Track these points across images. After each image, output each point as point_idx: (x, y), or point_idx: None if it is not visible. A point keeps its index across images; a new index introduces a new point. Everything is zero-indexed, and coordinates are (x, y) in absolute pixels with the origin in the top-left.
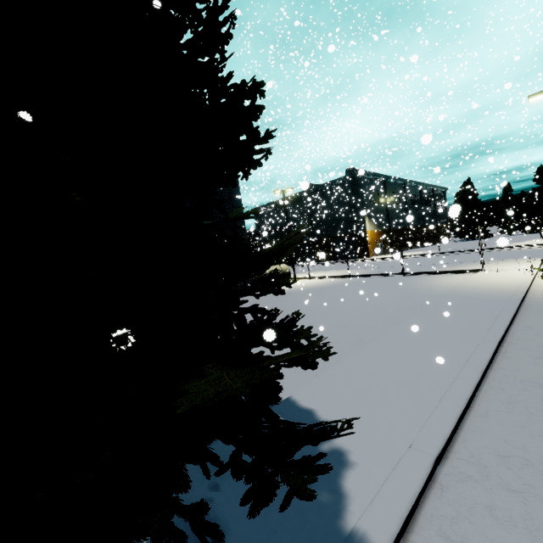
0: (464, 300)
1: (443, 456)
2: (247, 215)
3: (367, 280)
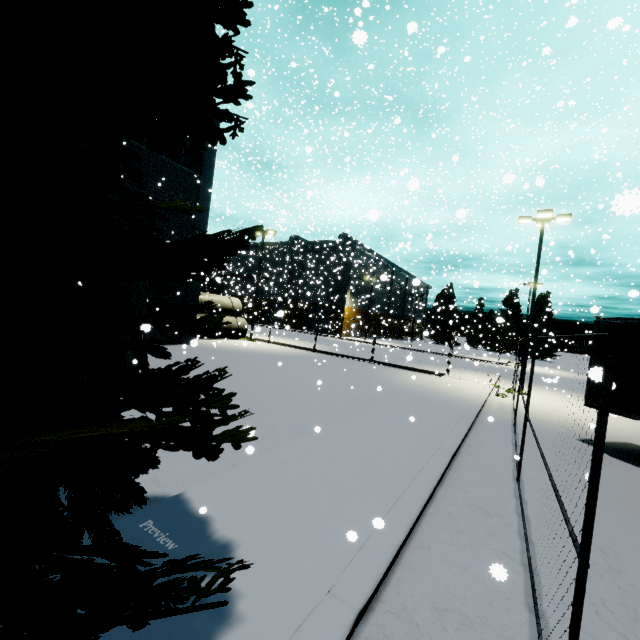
0: (426, 402)
1: (369, 606)
2: (186, 209)
3: (333, 359)
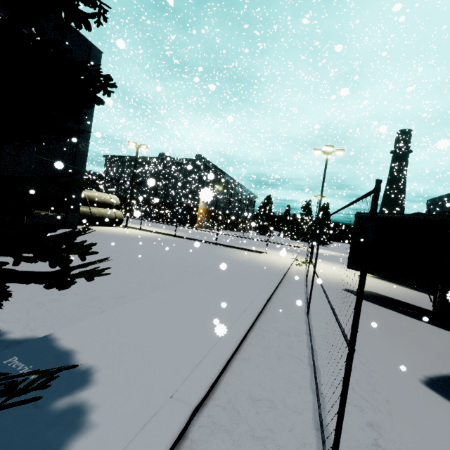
0: (251, 268)
1: (203, 404)
2: None
3: (188, 242)
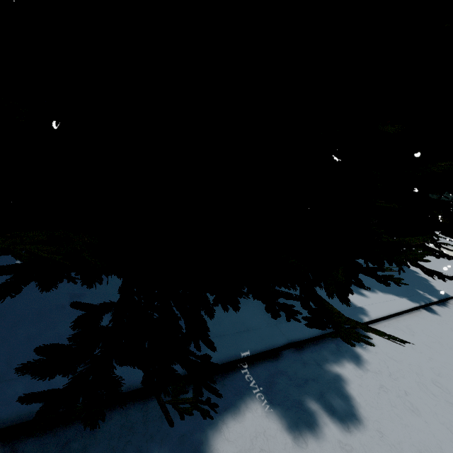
0: None
1: None
2: None
3: None
